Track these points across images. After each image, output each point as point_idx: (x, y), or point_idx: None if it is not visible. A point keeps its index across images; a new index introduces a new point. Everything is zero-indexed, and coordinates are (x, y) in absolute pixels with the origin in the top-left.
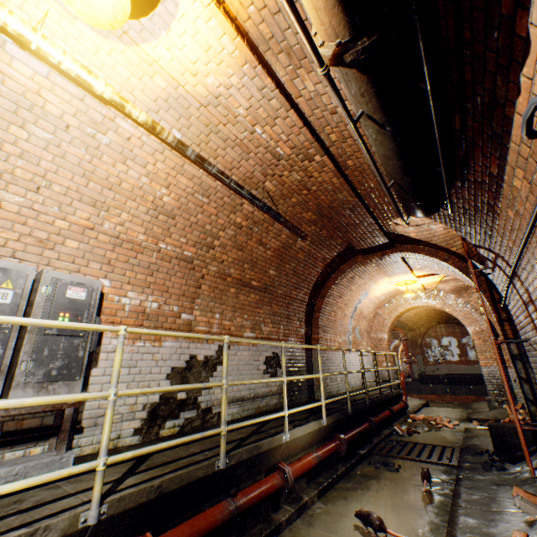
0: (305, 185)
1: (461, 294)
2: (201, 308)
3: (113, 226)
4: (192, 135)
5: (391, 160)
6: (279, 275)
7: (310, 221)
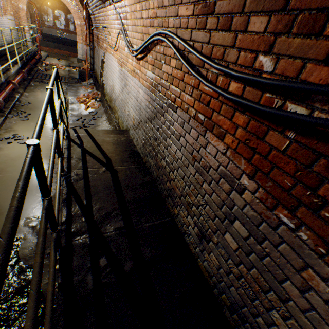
0: None
1: None
2: None
3: None
4: None
5: None
6: None
7: None
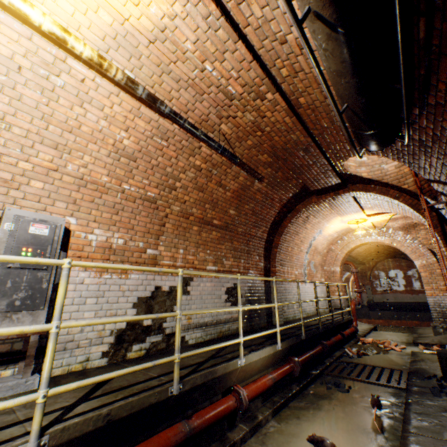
0: (259, 126)
1: (410, 231)
2: (166, 244)
3: (77, 168)
4: (145, 76)
5: (344, 77)
6: (239, 215)
7: (266, 163)
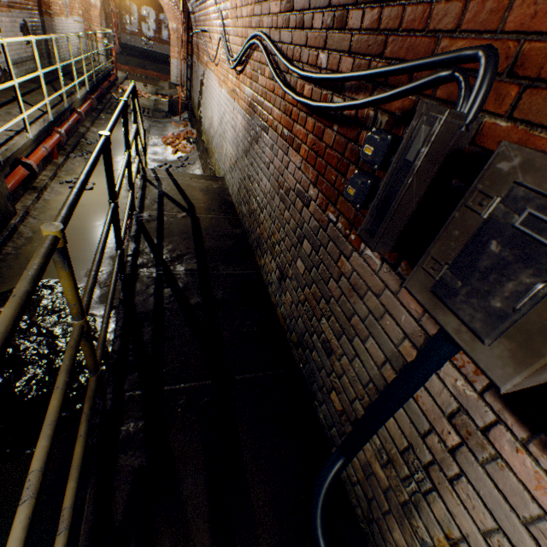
0: None
1: None
2: None
3: None
4: None
5: None
6: None
7: None
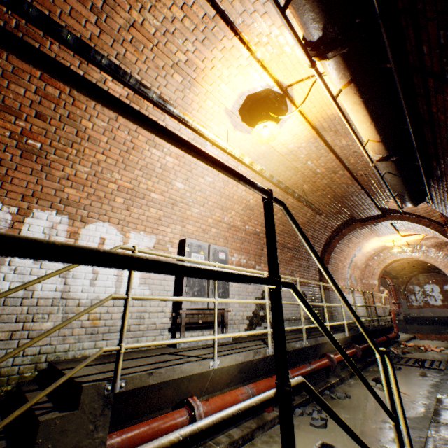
0: (329, 185)
1: (441, 249)
2: (264, 262)
3: (228, 219)
4: (270, 167)
5: (397, 186)
6: None
7: (326, 203)
